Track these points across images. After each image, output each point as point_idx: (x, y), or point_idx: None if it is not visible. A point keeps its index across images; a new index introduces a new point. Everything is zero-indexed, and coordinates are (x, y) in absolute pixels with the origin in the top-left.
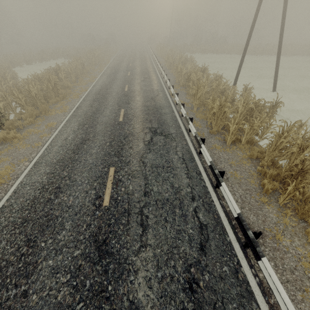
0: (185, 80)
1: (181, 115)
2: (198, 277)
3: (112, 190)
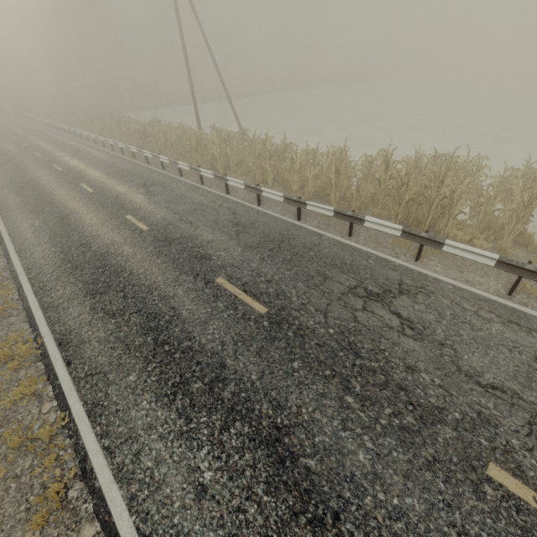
0: (139, 141)
1: (162, 168)
2: (239, 221)
3: (143, 223)
